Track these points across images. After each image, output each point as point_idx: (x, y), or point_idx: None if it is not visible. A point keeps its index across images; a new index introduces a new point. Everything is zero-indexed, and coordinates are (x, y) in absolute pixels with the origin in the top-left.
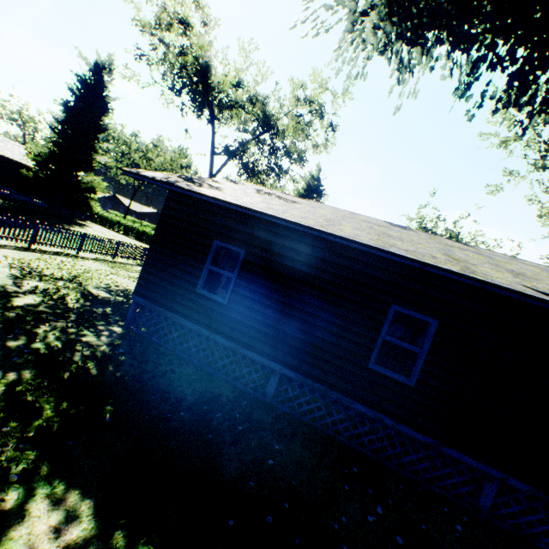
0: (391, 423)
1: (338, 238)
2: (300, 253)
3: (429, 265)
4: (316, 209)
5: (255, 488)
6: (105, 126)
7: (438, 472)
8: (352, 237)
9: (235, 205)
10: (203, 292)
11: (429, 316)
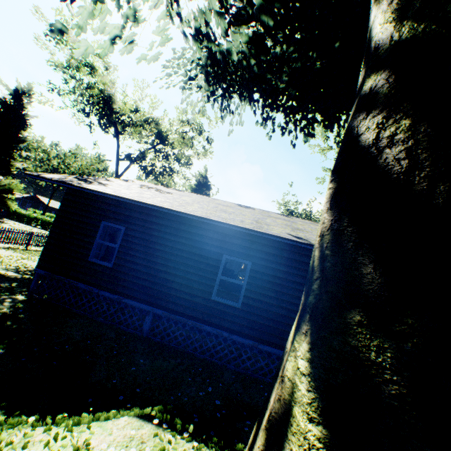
0: (228, 335)
1: (179, 212)
2: (164, 226)
3: (232, 225)
4: (182, 197)
5: (116, 384)
6: (24, 138)
7: (260, 364)
8: (189, 211)
9: (111, 195)
10: (94, 260)
11: (246, 260)
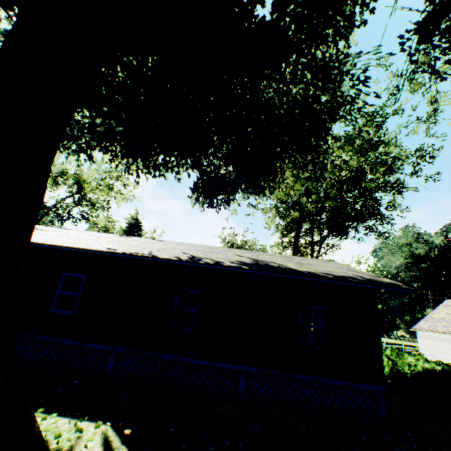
0: (59, 340)
1: None
2: None
3: (54, 245)
4: (53, 232)
5: None
6: None
7: (88, 361)
8: None
9: None
10: None
11: (82, 274)
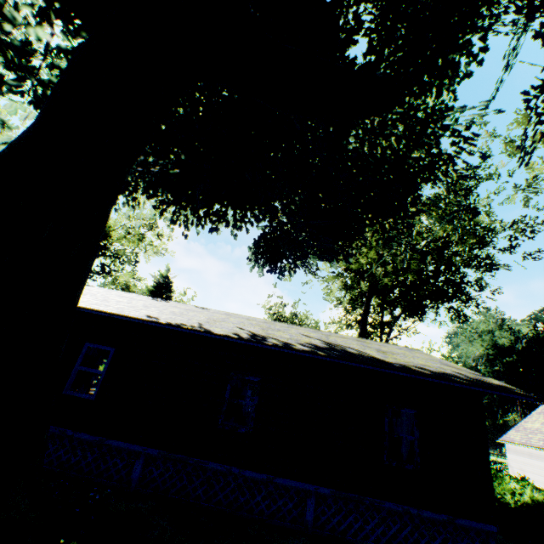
0: (72, 433)
1: None
2: None
3: (81, 307)
4: None
5: None
6: None
7: (107, 464)
8: None
9: None
10: None
11: (110, 347)
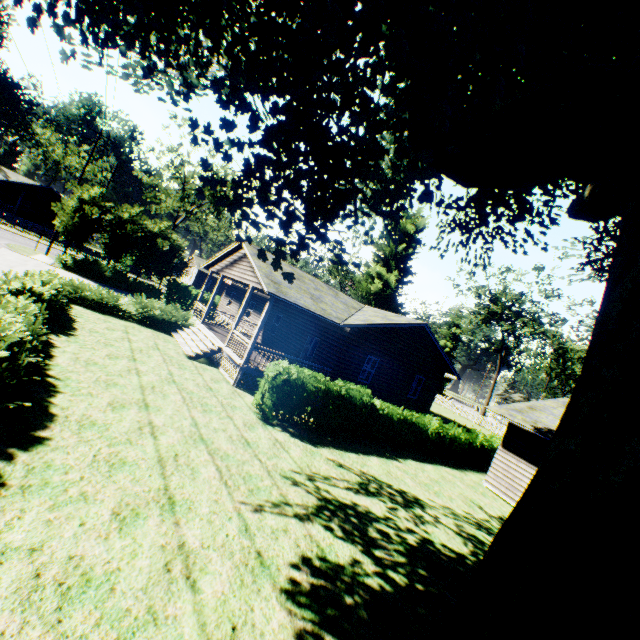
0: None
1: None
2: None
3: None
4: None
5: None
6: None
7: None
8: None
9: None
10: None
11: None
